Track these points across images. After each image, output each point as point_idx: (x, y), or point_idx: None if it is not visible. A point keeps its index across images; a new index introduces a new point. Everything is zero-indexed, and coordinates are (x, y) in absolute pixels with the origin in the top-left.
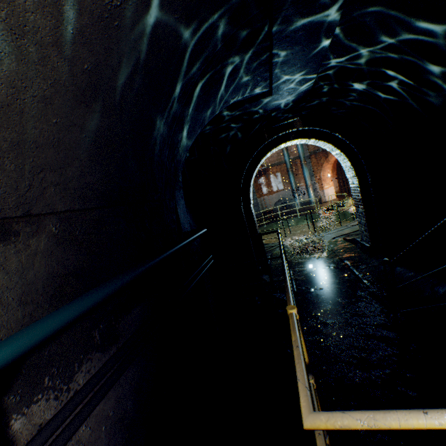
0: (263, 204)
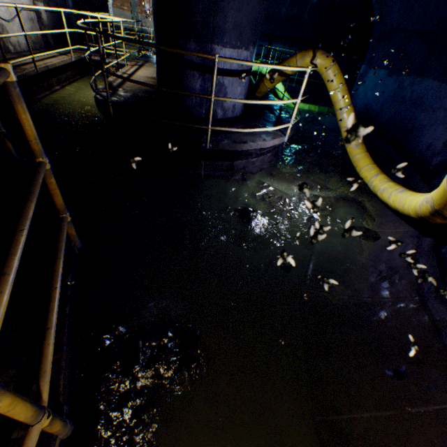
0: (143, 23)
